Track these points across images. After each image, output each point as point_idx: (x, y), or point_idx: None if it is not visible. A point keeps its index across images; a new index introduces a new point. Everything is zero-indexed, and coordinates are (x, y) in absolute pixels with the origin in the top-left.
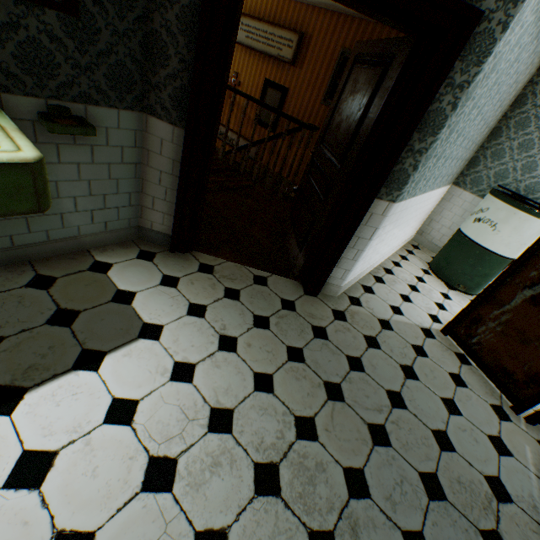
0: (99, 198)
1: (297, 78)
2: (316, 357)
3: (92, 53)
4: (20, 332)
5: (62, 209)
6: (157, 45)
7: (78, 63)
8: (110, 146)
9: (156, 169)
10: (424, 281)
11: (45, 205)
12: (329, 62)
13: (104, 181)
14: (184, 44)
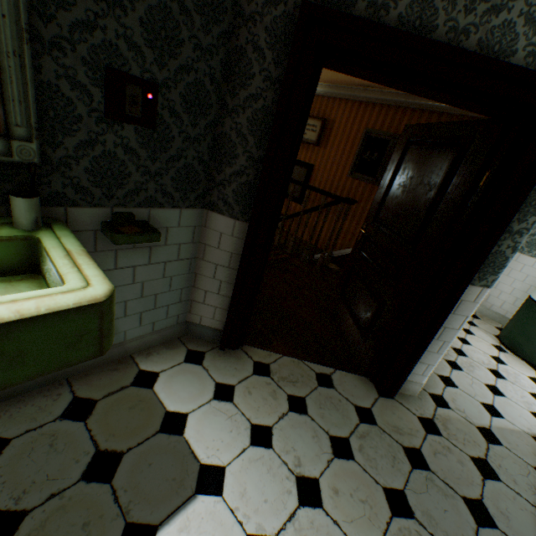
0: (150, 298)
1: (322, 156)
2: (426, 504)
3: (162, 159)
4: (47, 499)
5: None
6: (225, 145)
7: (148, 170)
8: (167, 244)
9: (211, 262)
10: (503, 361)
11: (108, 345)
12: (353, 140)
13: (157, 281)
14: (253, 143)
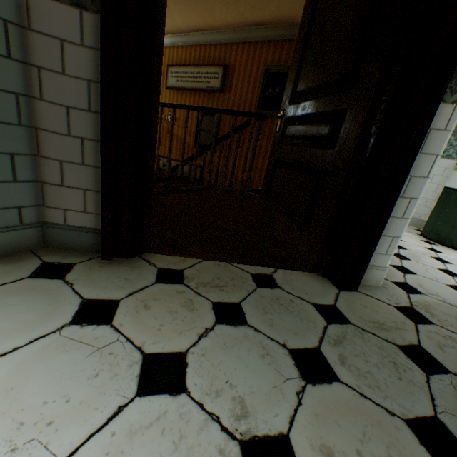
0: None
1: (228, 101)
2: None
3: None
4: None
5: None
6: None
7: None
8: None
9: (58, 104)
10: (439, 251)
11: None
12: (255, 80)
13: None
14: None
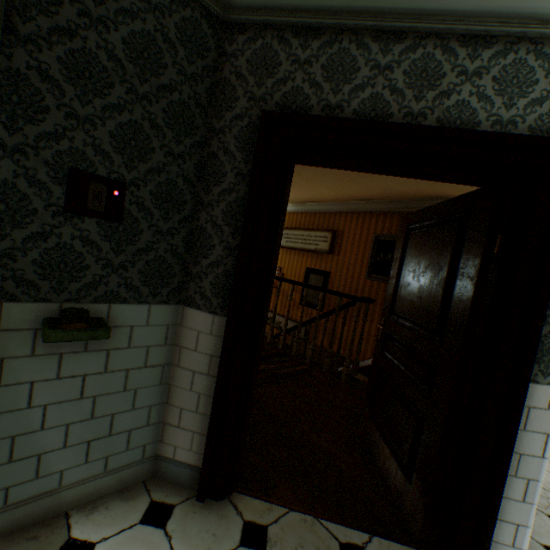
0: (104, 420)
1: (336, 262)
2: None
3: (129, 251)
4: None
5: (42, 446)
6: (201, 237)
7: (110, 262)
8: (132, 347)
9: (188, 368)
10: None
11: None
12: (364, 245)
13: (115, 394)
14: (229, 232)
